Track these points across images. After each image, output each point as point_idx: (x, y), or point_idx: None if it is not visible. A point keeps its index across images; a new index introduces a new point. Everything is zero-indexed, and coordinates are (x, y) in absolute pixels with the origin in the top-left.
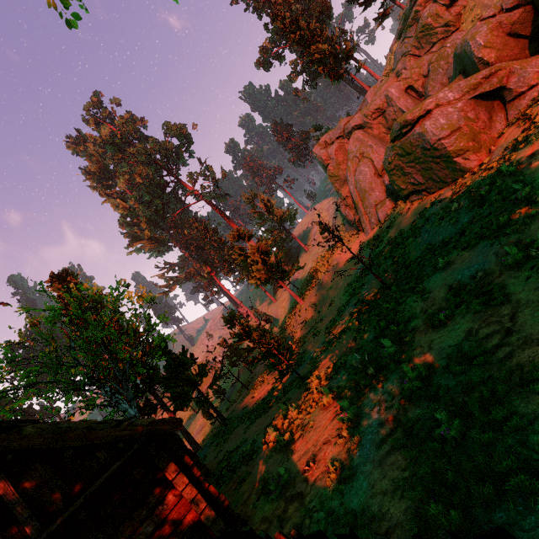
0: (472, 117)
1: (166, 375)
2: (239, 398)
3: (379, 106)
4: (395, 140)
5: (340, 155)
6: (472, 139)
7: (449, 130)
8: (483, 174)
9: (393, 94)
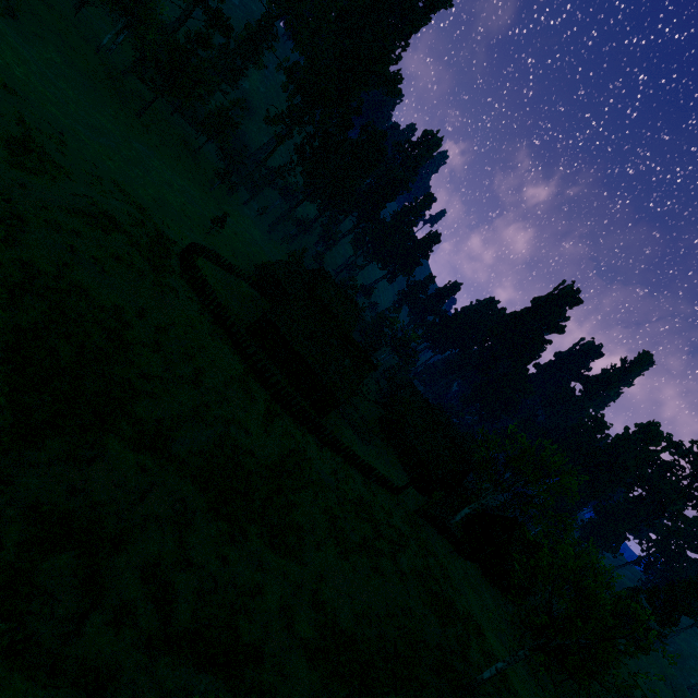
0: None
1: None
2: None
3: None
4: None
5: None
6: None
7: None
8: None
9: None
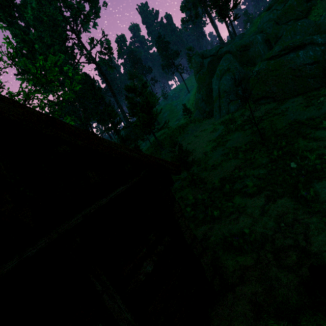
0: (325, 59)
1: None
2: None
3: (247, 44)
4: (270, 58)
5: (210, 67)
6: (322, 71)
7: (313, 60)
8: None
9: (259, 40)
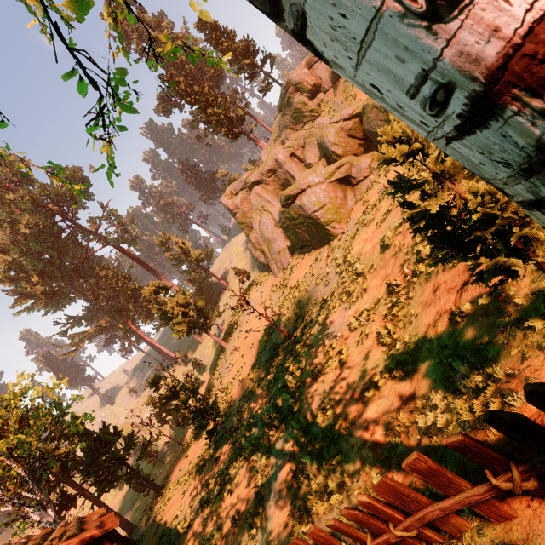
0: (333, 196)
1: (86, 460)
2: (174, 457)
3: (271, 167)
4: (284, 207)
5: (245, 205)
6: (335, 213)
7: (319, 206)
8: (342, 245)
9: (281, 159)
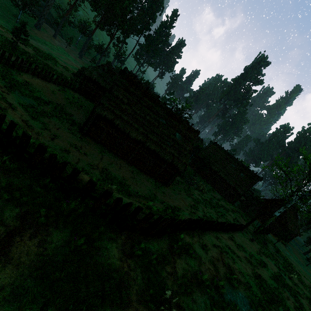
0: None
1: None
2: None
3: None
4: None
5: None
6: None
7: None
8: None
9: None
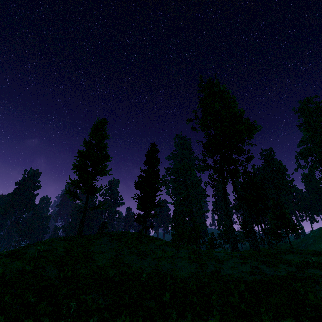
0: None
1: None
2: None
3: None
4: None
5: None
6: None
7: None
8: None
9: None
